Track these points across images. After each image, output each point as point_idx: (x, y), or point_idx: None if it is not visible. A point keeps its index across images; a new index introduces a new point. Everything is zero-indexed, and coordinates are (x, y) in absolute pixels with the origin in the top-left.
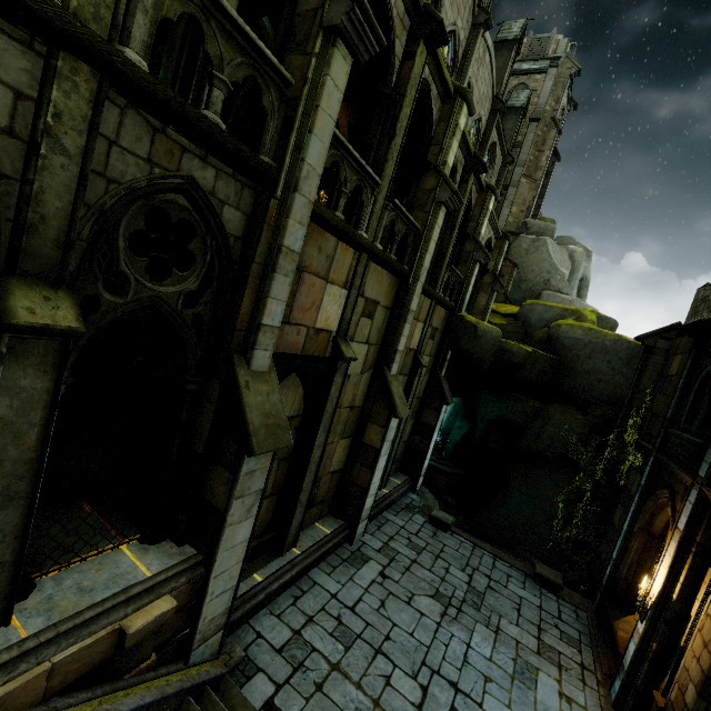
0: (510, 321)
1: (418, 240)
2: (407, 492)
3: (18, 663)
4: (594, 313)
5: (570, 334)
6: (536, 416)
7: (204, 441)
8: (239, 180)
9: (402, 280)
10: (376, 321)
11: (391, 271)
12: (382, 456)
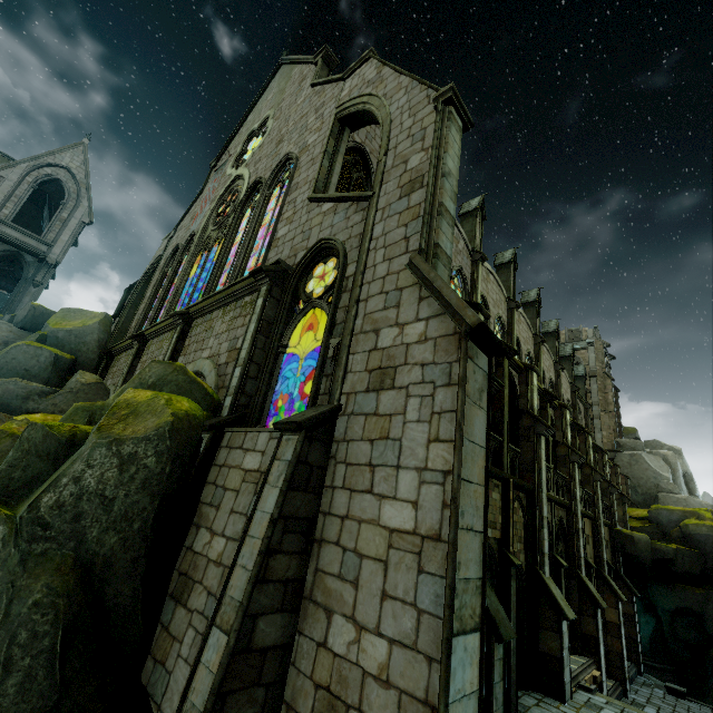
0: (645, 523)
1: (592, 499)
2: (636, 675)
3: (582, 673)
4: (709, 511)
5: (698, 531)
6: (706, 601)
7: (577, 606)
8: (563, 510)
9: (592, 520)
10: (590, 545)
11: (588, 518)
12: (621, 628)
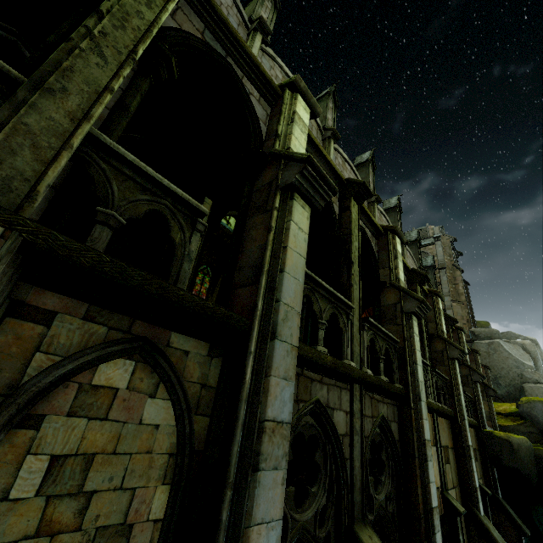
0: (516, 420)
1: (449, 387)
2: None
3: None
4: None
5: None
6: None
7: None
8: (392, 403)
9: (451, 420)
10: (451, 463)
11: (445, 417)
12: None
